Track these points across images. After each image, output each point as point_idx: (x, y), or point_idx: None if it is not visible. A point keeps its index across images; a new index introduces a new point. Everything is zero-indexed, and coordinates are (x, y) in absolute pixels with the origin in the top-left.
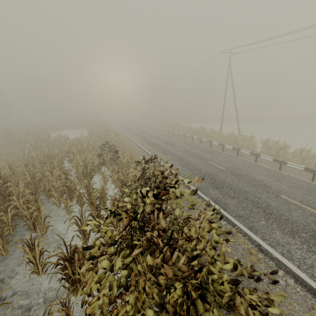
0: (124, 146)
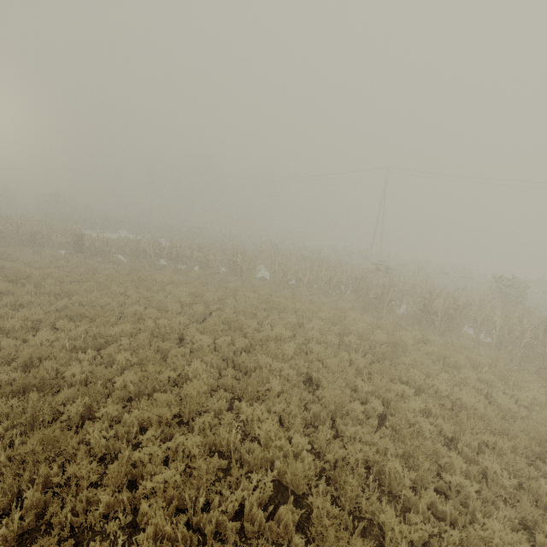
0: None
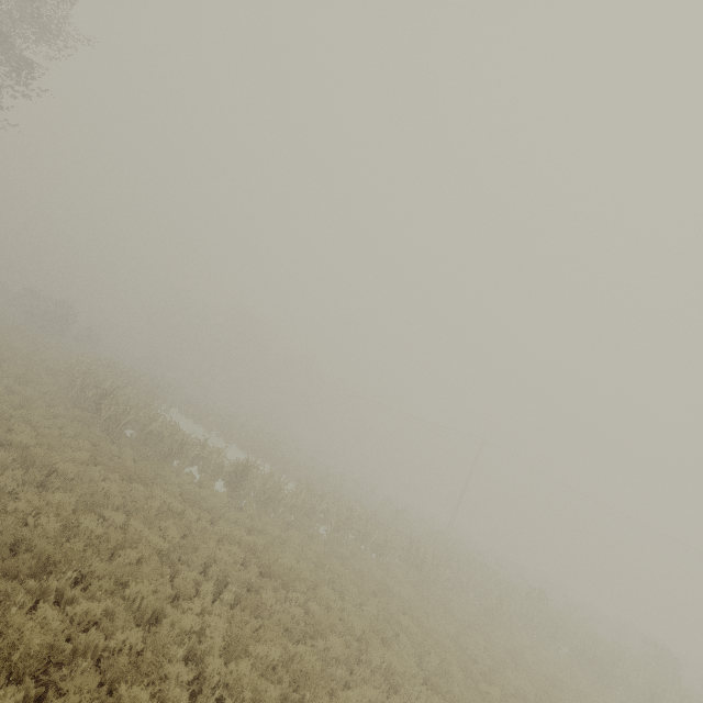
0: None
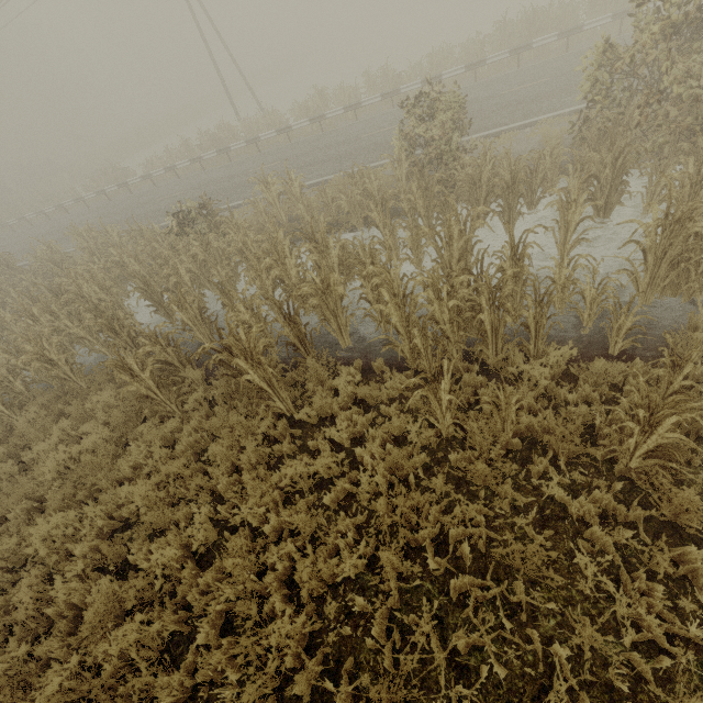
0: None
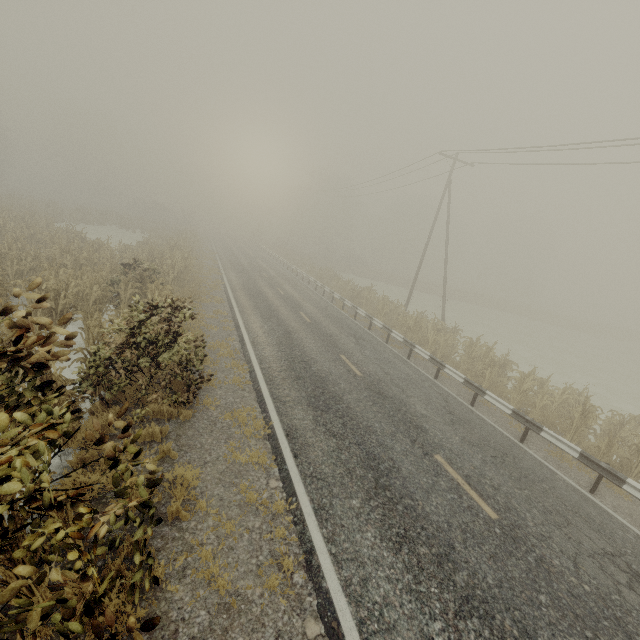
0: (194, 283)
